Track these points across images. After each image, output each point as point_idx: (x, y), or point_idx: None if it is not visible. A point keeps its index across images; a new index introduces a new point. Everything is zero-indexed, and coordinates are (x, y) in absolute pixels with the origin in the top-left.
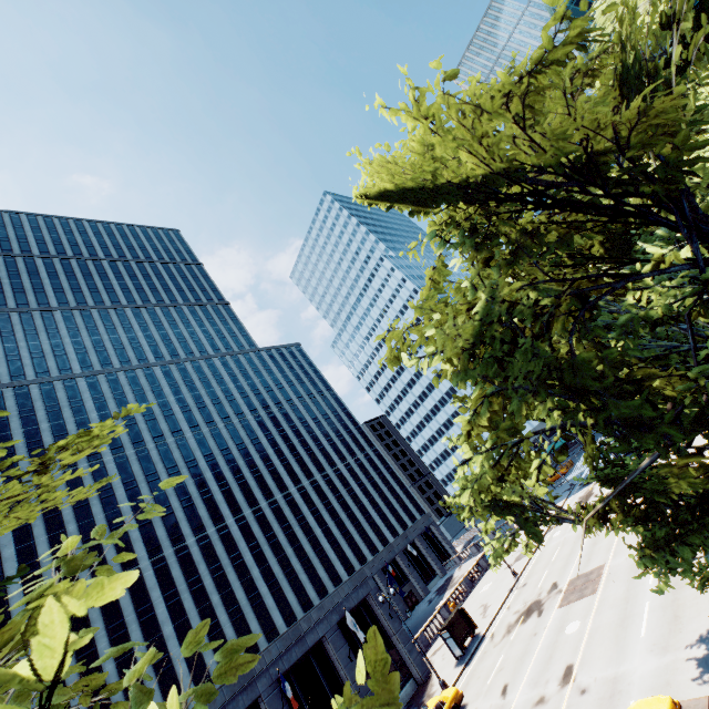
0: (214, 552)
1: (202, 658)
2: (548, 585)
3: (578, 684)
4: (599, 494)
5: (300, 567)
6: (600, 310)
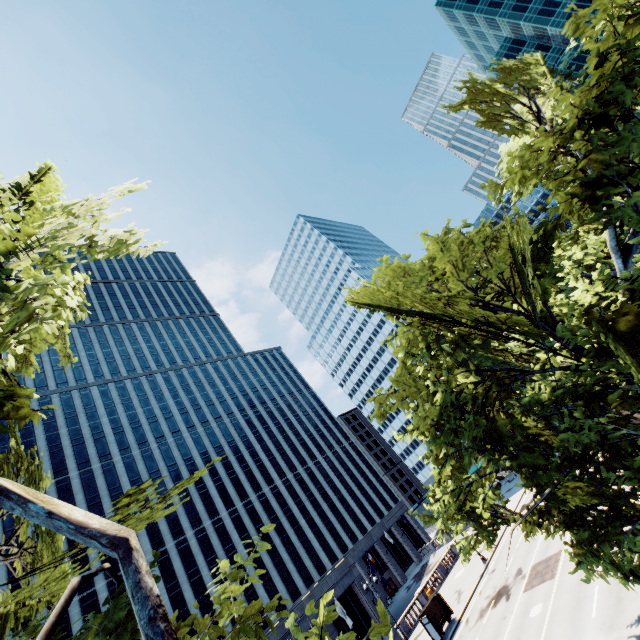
0: (210, 544)
1: None
2: (514, 571)
3: None
4: None
5: (288, 557)
6: (509, 392)
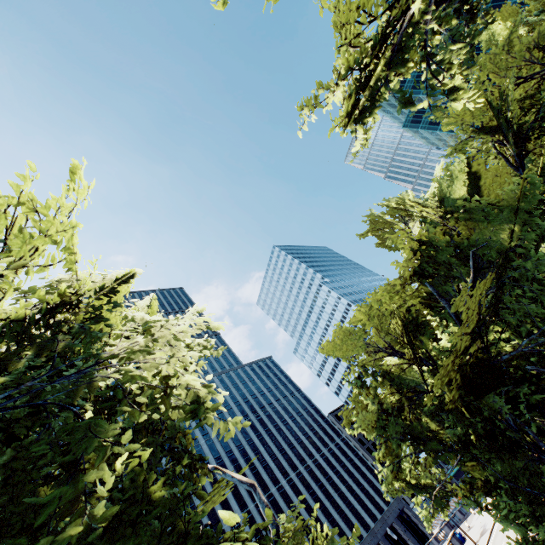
0: None
1: None
2: None
3: None
4: None
5: None
6: (416, 405)
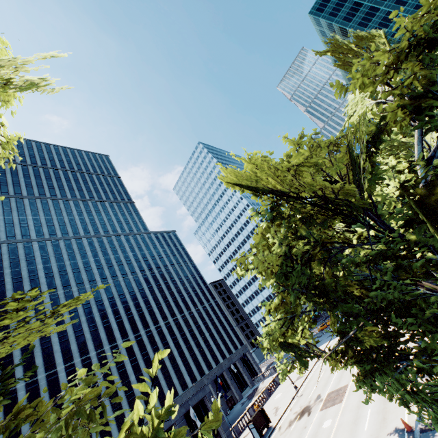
0: (107, 362)
1: (90, 436)
2: (315, 396)
3: None
4: None
5: (162, 376)
6: (334, 256)
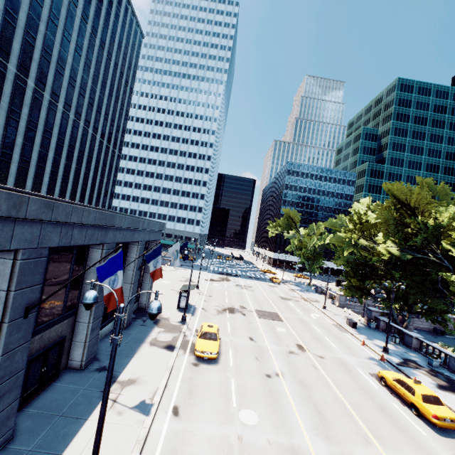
0: None
1: None
2: (237, 305)
3: (314, 353)
4: (238, 283)
5: (17, 161)
6: None
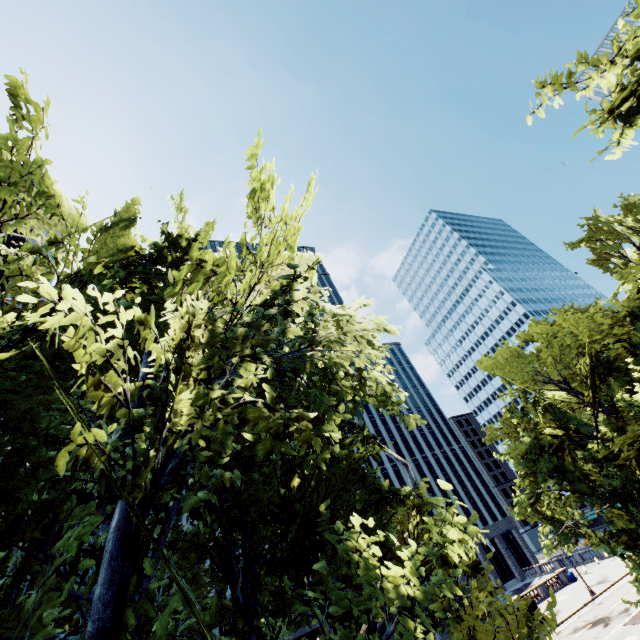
0: None
1: None
2: (621, 608)
3: None
4: None
5: None
6: (575, 446)
